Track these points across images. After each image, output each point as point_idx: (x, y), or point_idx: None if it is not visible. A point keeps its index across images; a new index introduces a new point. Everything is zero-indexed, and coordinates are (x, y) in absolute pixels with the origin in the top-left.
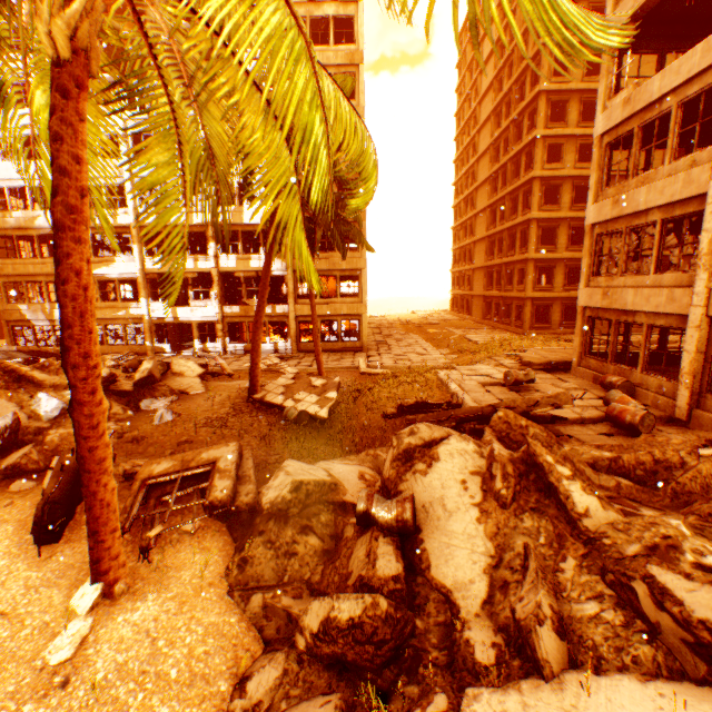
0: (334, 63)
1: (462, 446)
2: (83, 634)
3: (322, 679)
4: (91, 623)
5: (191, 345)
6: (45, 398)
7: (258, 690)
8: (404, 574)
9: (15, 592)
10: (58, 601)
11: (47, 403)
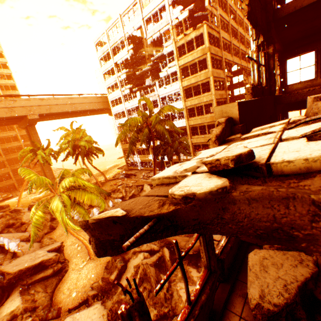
0: (196, 57)
1: (141, 256)
2: (85, 264)
3: (99, 289)
4: (86, 263)
5: (167, 166)
6: (110, 202)
7: (94, 285)
8: (114, 279)
9: (83, 253)
10: (86, 257)
11: (111, 203)
